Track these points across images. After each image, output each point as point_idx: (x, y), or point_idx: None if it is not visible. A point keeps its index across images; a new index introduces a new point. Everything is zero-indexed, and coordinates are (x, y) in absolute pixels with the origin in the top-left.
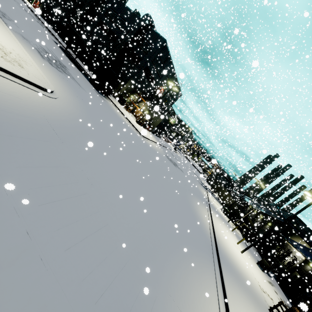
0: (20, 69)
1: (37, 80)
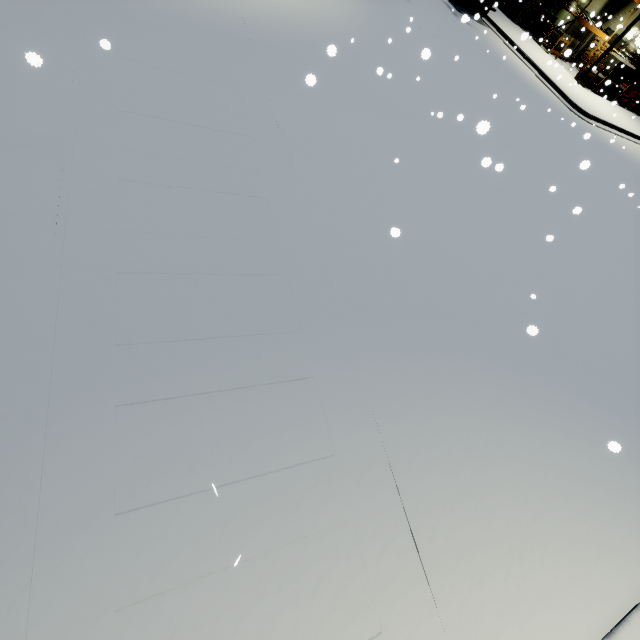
0: None
1: None
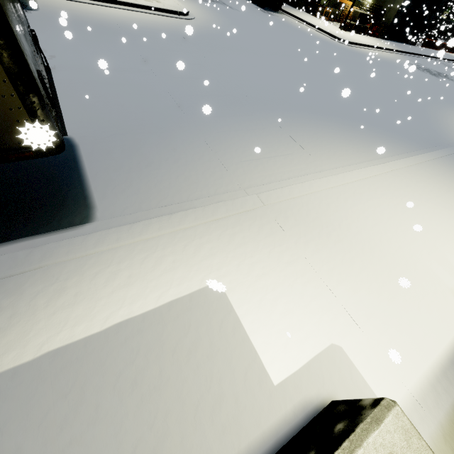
0: (157, 4)
1: (171, 7)
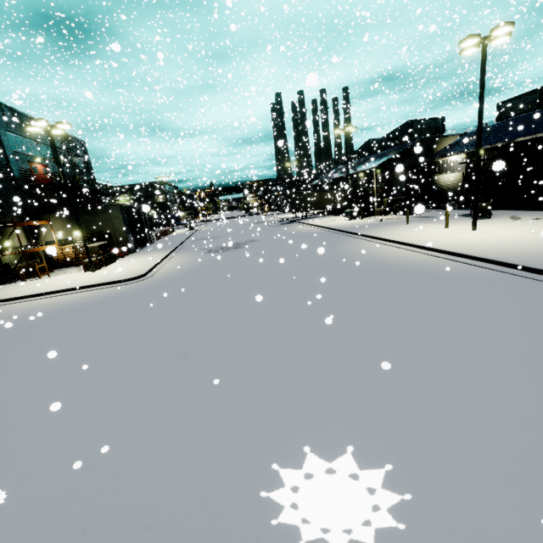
0: None
1: None
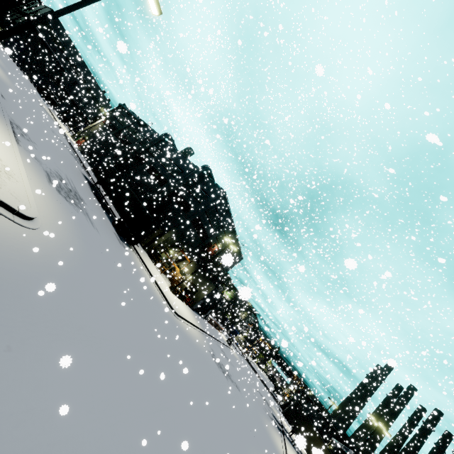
0: None
1: (11, 198)
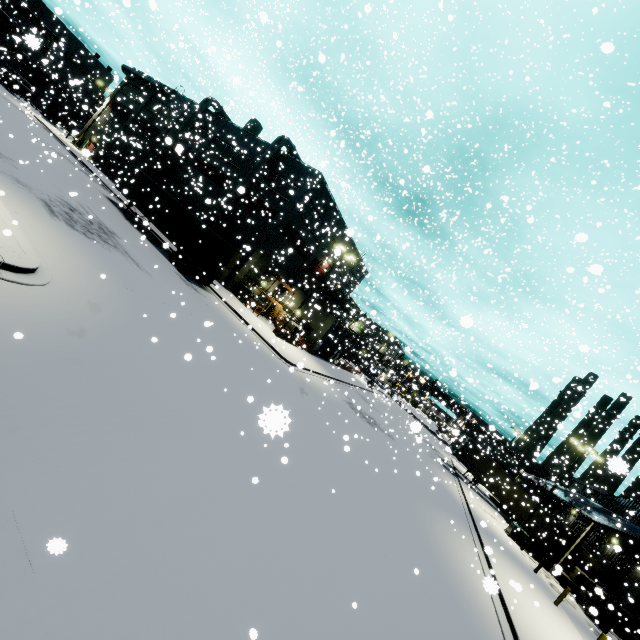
0: None
1: None
